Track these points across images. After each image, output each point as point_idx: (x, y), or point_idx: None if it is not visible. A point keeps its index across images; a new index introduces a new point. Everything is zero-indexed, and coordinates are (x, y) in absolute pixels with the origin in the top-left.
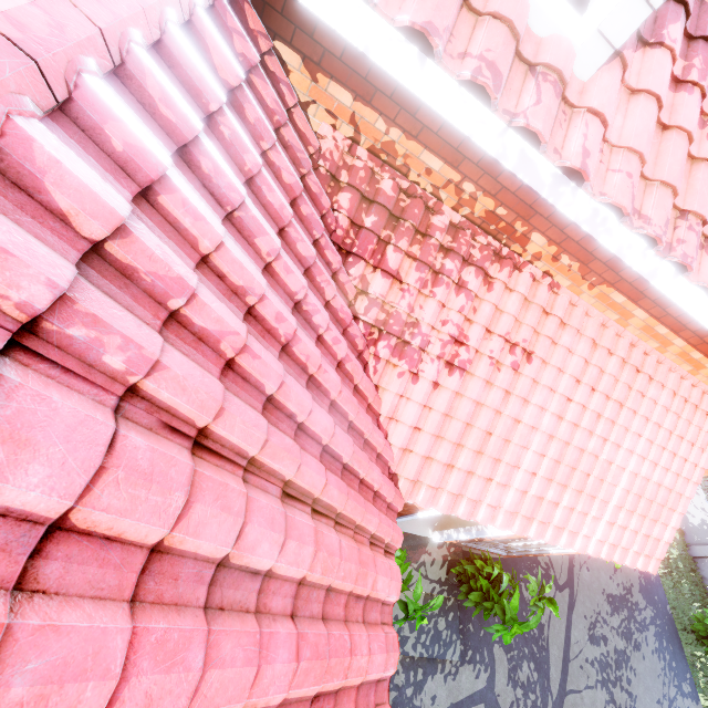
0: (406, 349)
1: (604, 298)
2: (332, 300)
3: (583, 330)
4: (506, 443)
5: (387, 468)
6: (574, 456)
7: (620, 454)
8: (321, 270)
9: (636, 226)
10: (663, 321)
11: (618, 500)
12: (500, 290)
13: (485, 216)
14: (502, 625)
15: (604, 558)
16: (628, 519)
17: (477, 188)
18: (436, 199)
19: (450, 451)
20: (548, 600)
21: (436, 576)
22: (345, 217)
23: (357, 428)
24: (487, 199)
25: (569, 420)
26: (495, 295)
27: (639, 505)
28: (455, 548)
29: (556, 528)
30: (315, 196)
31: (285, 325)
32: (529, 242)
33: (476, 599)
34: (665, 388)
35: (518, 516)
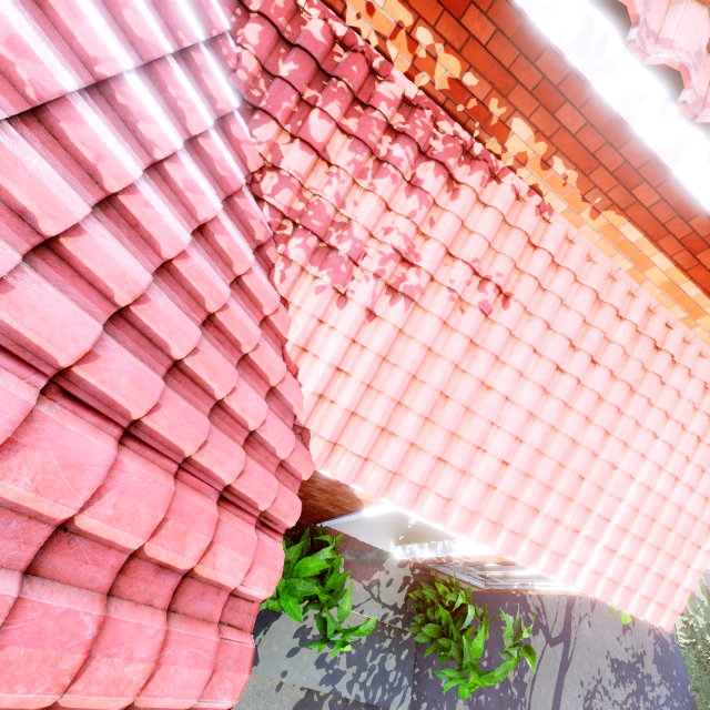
0: (330, 256)
1: (612, 233)
2: (203, 139)
3: (583, 278)
4: (467, 413)
5: (292, 416)
6: (563, 447)
7: (627, 456)
8: (179, 81)
9: (651, 52)
10: (692, 275)
11: (622, 519)
12: (468, 200)
13: (449, 88)
14: (457, 671)
15: (599, 596)
16: (635, 548)
17: (436, 38)
18: (384, 58)
19: (386, 410)
20: (525, 648)
21: (391, 601)
22: (252, 57)
23: (227, 331)
24: (450, 58)
25: (557, 397)
26: (460, 205)
27: (652, 531)
28: (421, 569)
29: (533, 543)
30: (199, 2)
31: (37, 69)
32: (509, 135)
33: (432, 633)
34: (693, 378)
35: (480, 518)
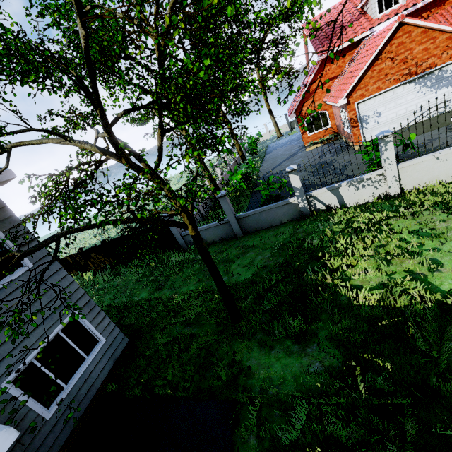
0: None
1: (449, 3)
2: None
3: None
4: None
5: None
6: None
7: None
8: None
9: None
10: None
11: None
12: None
13: None
14: None
15: None
16: None
17: None
18: None
19: None
20: None
21: None
22: None
23: None
24: None
25: None
26: None
27: None
28: None
29: None
30: None
31: None
32: (423, 16)
33: None
34: None
35: None
